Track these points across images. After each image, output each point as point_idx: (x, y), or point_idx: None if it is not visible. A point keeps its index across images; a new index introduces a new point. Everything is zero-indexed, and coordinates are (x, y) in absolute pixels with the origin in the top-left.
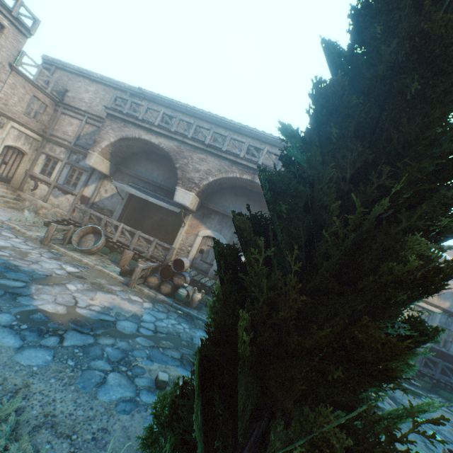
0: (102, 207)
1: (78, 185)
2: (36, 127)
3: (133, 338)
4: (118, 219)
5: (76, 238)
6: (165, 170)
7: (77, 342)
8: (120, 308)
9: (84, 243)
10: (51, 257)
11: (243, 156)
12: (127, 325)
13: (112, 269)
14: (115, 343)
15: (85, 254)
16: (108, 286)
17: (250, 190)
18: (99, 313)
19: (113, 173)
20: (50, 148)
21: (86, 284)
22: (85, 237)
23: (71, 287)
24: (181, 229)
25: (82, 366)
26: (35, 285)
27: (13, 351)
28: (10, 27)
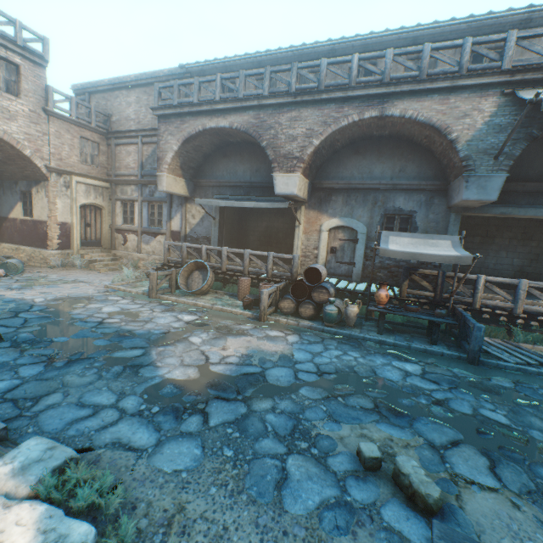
0: (196, 238)
1: (162, 221)
2: (99, 174)
3: (295, 392)
4: (218, 245)
5: (182, 281)
6: (250, 162)
7: (225, 416)
8: (261, 352)
9: (192, 284)
10: (163, 311)
11: (354, 84)
12: (280, 374)
13: (233, 304)
14: (275, 406)
15: (197, 296)
16: (236, 327)
17: (377, 138)
18: (239, 366)
19: (192, 191)
20: (121, 191)
21: (211, 332)
22: (191, 277)
23: (195, 339)
24: (296, 231)
25: (244, 455)
26: (155, 349)
27: (150, 452)
28: (24, 64)
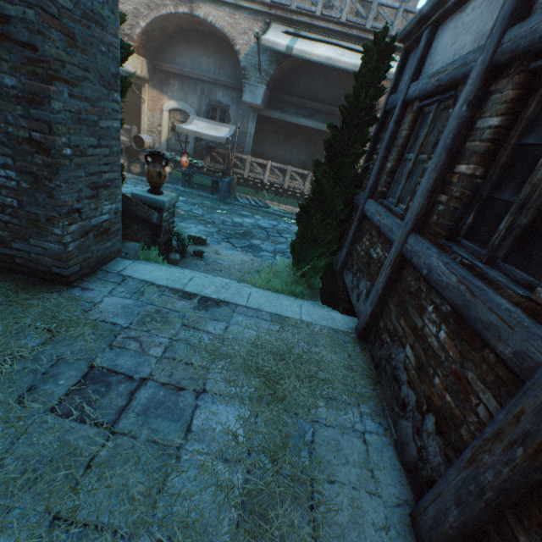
0: None
1: None
2: None
3: None
4: None
5: None
6: None
7: None
8: None
9: None
10: None
11: None
12: None
13: None
14: None
15: None
16: None
17: (204, 32)
18: None
19: None
20: None
21: None
22: None
23: None
24: (143, 107)
25: None
26: None
27: None
28: None
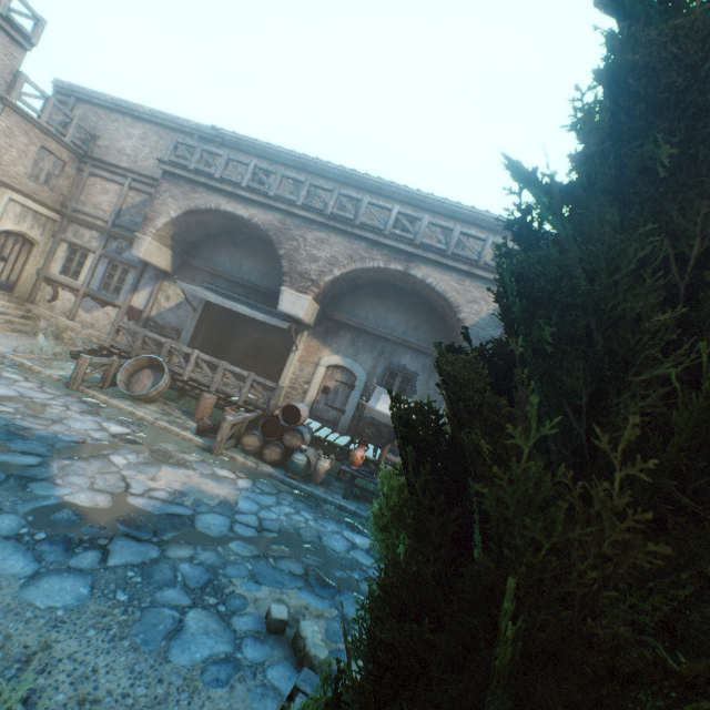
0: (162, 325)
1: (122, 290)
2: (50, 199)
3: (224, 544)
4: (189, 343)
5: (123, 377)
6: (261, 261)
7: (131, 557)
8: (200, 492)
9: (137, 384)
10: (83, 411)
11: (388, 233)
12: (214, 522)
13: (184, 425)
14: (195, 555)
15: (139, 402)
16: (179, 454)
17: (400, 288)
18: (166, 504)
19: (178, 268)
20: (74, 232)
21: (143, 454)
22: (138, 374)
23: (119, 459)
24: (291, 356)
25: (141, 601)
26: (59, 460)
27: (22, 583)
28: None
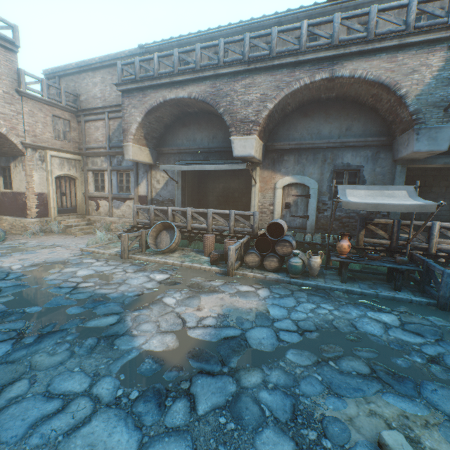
0: (161, 200)
1: (130, 187)
2: (71, 148)
3: (282, 357)
4: (182, 206)
5: (151, 241)
6: (207, 130)
7: (214, 398)
8: (237, 310)
9: (161, 243)
10: (135, 271)
11: (304, 49)
12: (261, 336)
13: (200, 260)
14: (266, 378)
15: (166, 254)
16: (207, 283)
17: (324, 101)
18: (217, 329)
19: (156, 159)
20: (91, 163)
21: (183, 291)
22: (159, 236)
23: (169, 300)
24: (253, 189)
25: None
26: (130, 314)
27: None
28: None
